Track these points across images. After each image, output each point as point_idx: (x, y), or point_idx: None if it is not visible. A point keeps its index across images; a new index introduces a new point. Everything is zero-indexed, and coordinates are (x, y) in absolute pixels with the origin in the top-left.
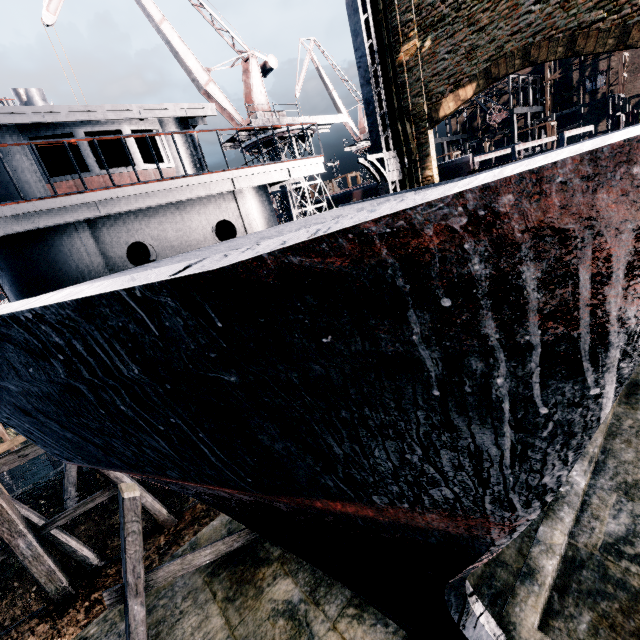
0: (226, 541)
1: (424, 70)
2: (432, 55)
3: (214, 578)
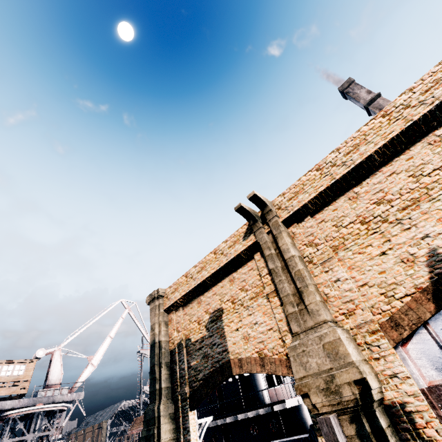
0: None
1: None
2: None
3: None
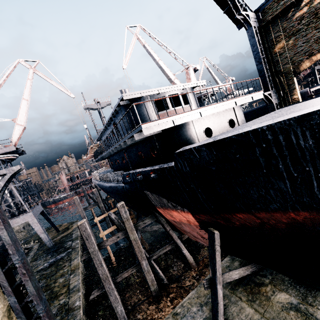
0: (243, 269)
1: (289, 53)
2: (293, 46)
3: (235, 291)
